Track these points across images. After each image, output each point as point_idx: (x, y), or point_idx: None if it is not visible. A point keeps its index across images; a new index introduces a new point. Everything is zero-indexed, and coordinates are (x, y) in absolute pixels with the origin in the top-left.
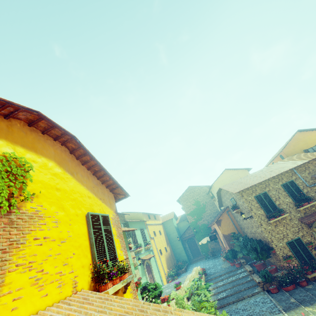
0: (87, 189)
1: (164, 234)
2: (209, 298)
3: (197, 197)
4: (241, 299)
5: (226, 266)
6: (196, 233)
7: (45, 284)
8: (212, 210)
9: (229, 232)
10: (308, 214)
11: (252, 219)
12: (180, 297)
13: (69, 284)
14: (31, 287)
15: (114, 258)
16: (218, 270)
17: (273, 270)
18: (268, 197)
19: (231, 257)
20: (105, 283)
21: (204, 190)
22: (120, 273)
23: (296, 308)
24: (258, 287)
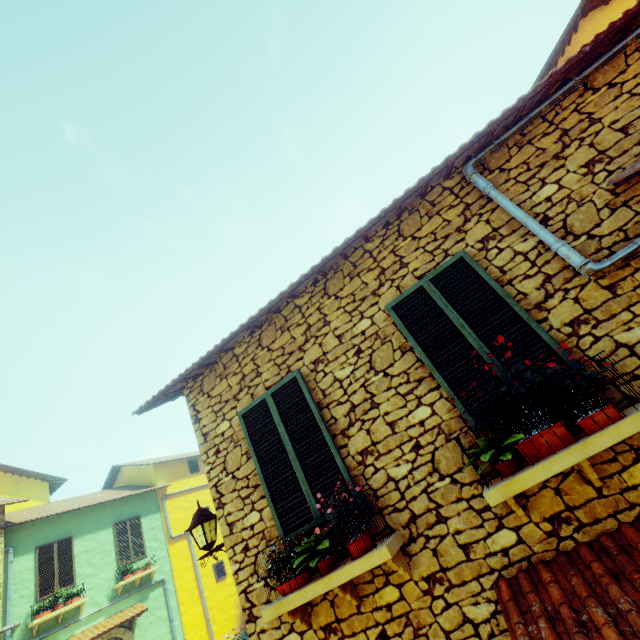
0: None
1: None
2: None
3: None
4: None
5: None
6: None
7: None
8: None
9: None
10: (594, 533)
11: None
12: None
13: None
14: None
15: None
16: None
17: None
18: (303, 407)
19: None
20: None
21: None
22: None
23: None
24: None
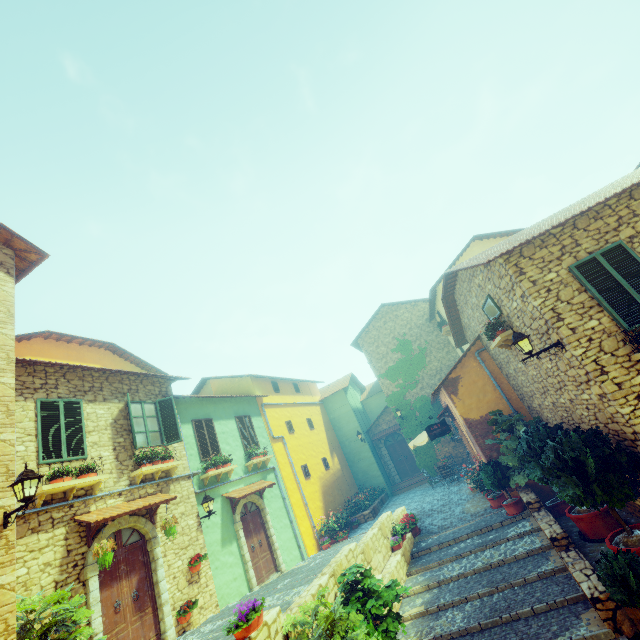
0: None
1: (323, 427)
2: None
3: (403, 330)
4: None
5: (479, 508)
6: (404, 421)
7: None
8: (444, 361)
9: (484, 413)
10: None
11: (561, 358)
12: None
13: None
14: None
15: None
16: (453, 519)
17: None
18: (631, 261)
19: (491, 486)
20: None
21: (422, 311)
22: None
23: None
24: (592, 609)
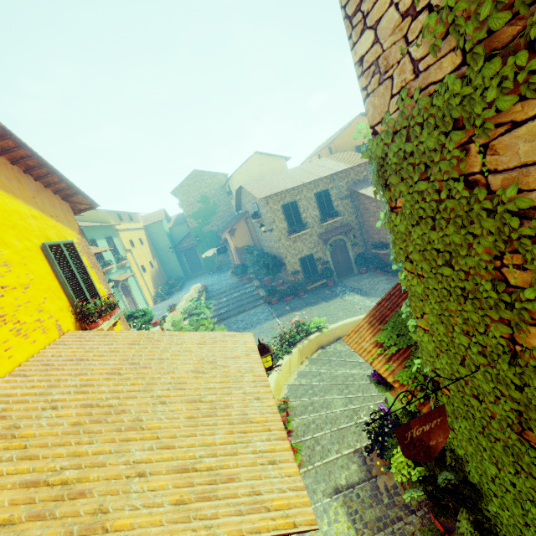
0: (26, 203)
1: (148, 243)
2: (208, 315)
3: (205, 190)
4: (242, 312)
5: (233, 281)
6: (200, 243)
7: (28, 333)
8: (226, 212)
9: (243, 245)
10: (329, 230)
11: (272, 233)
12: (177, 320)
13: (53, 328)
14: (16, 338)
15: (95, 295)
16: (223, 286)
17: (279, 284)
18: (296, 207)
19: (241, 273)
20: (95, 321)
21: (218, 180)
22: (109, 309)
23: (287, 314)
24: (262, 300)
